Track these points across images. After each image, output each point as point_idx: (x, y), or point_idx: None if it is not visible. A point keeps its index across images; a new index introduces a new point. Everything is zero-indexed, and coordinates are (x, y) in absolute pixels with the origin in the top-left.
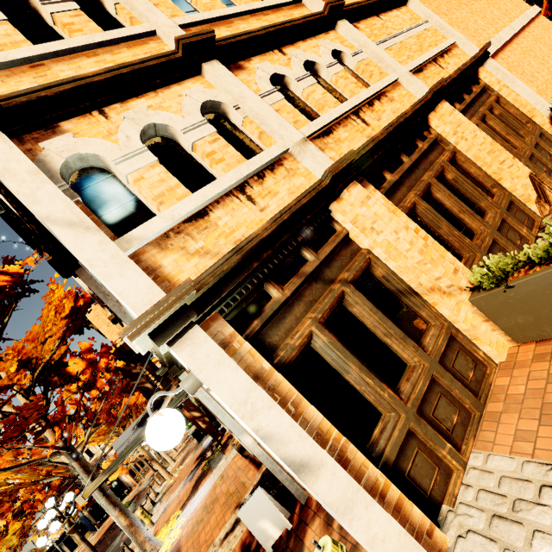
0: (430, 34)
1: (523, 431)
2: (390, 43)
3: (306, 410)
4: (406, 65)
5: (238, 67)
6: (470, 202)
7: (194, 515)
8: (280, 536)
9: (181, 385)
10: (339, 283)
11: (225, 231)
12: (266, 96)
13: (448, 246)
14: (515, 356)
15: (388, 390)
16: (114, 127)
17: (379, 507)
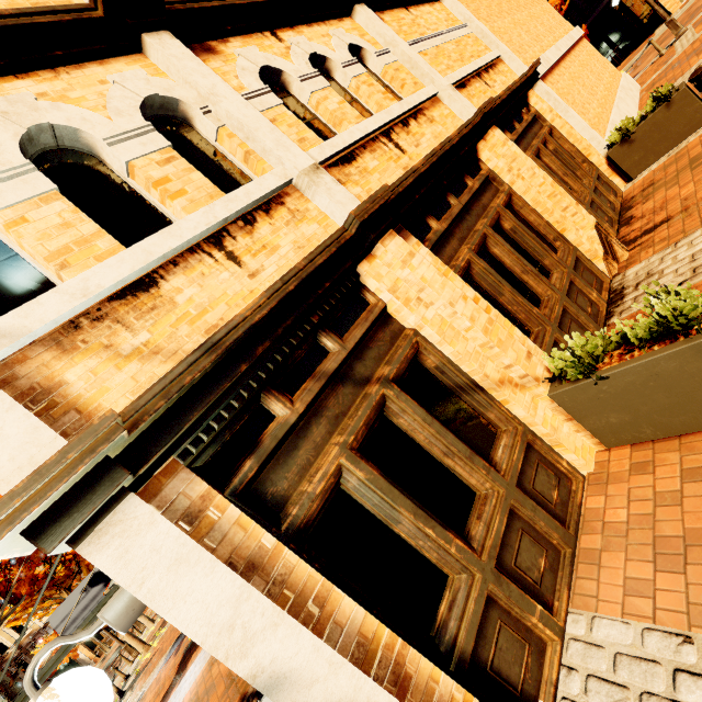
0: (471, 41)
1: (635, 579)
2: (424, 46)
3: (338, 606)
4: (446, 76)
5: (207, 49)
6: (532, 259)
7: None
8: None
9: (101, 618)
10: (377, 383)
11: (189, 312)
12: (255, 97)
13: (513, 318)
14: (606, 465)
15: (456, 540)
16: None
17: None
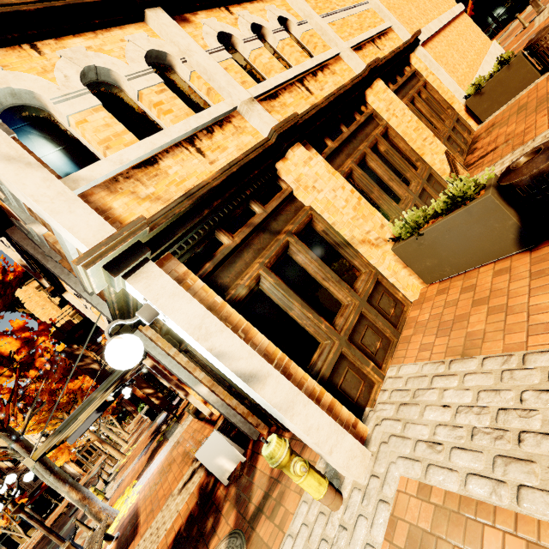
0: (370, 15)
1: (426, 345)
2: (333, 18)
3: (255, 336)
4: (347, 41)
5: (184, 19)
6: (398, 172)
7: (151, 479)
8: (235, 469)
9: (138, 314)
10: (284, 234)
11: (176, 180)
12: (214, 53)
13: (379, 208)
14: (425, 295)
15: (325, 322)
16: (49, 64)
17: (315, 405)
